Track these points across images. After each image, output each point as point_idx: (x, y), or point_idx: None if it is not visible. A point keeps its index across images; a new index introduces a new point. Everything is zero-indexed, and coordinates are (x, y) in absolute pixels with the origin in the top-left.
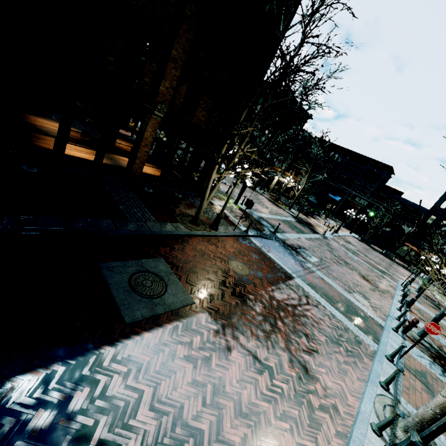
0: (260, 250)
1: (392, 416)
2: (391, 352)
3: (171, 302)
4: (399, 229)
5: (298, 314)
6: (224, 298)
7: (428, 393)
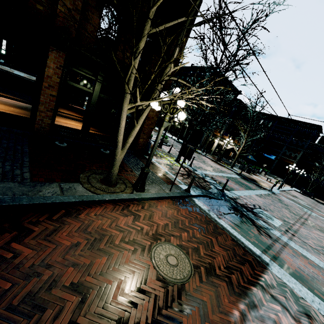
0: (208, 216)
1: None
2: None
3: None
4: None
5: None
6: None
7: None
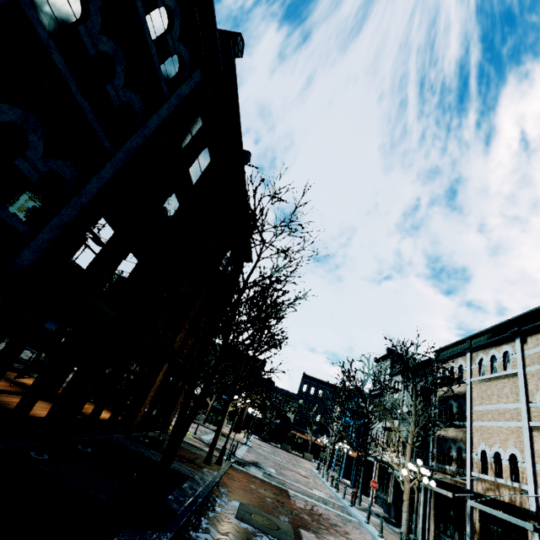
0: (251, 474)
1: (400, 536)
2: (366, 516)
3: (286, 529)
4: (283, 418)
5: (319, 514)
6: (292, 517)
7: (391, 534)
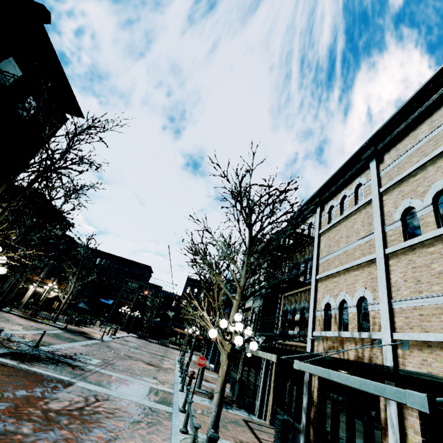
0: (18, 367)
1: (194, 434)
2: (183, 403)
3: None
4: (166, 317)
5: (88, 414)
6: None
7: None
